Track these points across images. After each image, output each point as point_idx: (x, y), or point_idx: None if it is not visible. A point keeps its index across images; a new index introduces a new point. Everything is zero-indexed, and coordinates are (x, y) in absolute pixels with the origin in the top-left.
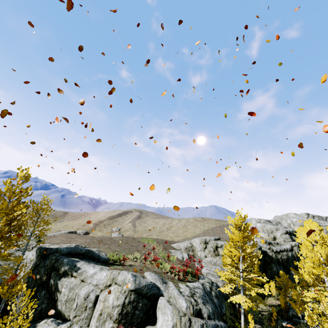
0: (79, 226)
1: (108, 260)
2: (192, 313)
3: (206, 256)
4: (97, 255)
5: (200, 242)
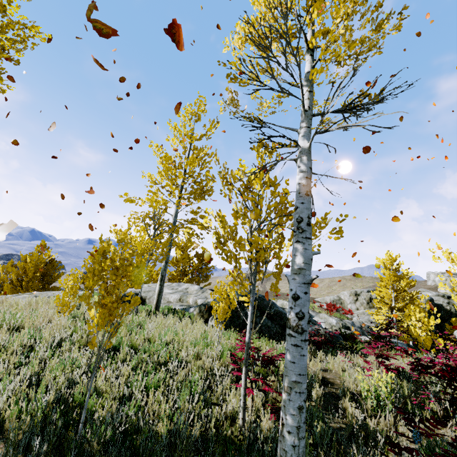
0: None
1: None
2: (341, 327)
3: (358, 309)
4: None
5: (349, 294)
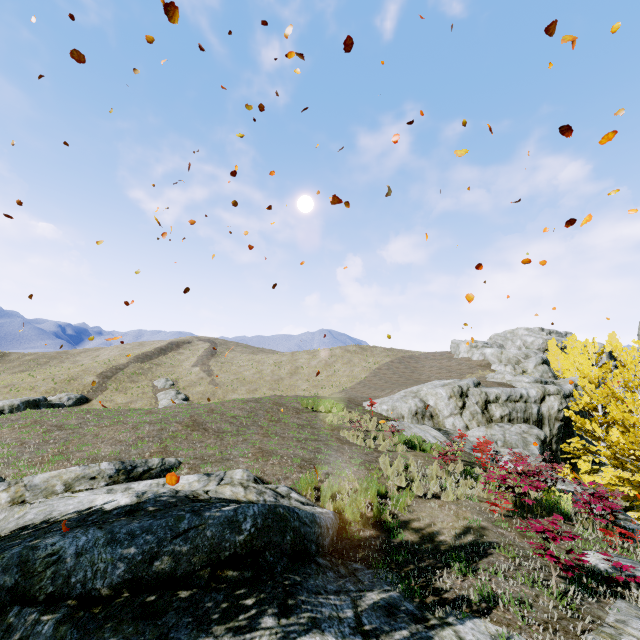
0: (53, 385)
1: (339, 525)
2: None
3: (468, 426)
4: (309, 525)
5: (449, 395)
